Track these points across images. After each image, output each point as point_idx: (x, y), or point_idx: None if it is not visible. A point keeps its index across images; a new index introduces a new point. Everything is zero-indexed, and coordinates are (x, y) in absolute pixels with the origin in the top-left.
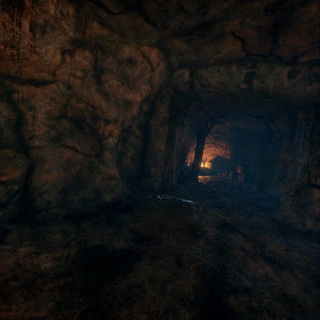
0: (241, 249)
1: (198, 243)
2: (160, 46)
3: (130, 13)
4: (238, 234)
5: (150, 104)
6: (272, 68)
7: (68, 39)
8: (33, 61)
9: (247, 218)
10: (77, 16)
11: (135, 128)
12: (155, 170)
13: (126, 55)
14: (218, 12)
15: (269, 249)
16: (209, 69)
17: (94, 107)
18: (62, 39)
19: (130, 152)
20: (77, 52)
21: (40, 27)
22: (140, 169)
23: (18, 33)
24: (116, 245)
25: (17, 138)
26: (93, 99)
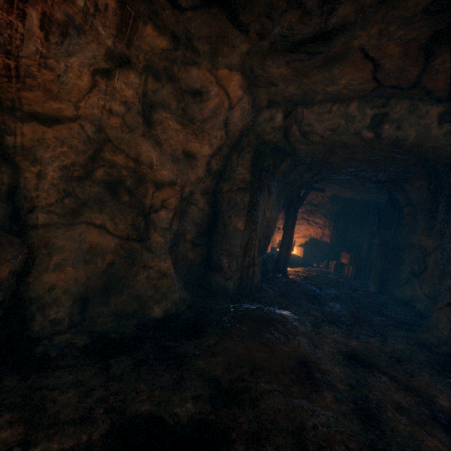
0: (396, 408)
1: (323, 398)
2: (245, 71)
3: (209, 9)
4: (380, 375)
5: (222, 160)
6: (413, 108)
7: (103, 51)
8: (43, 82)
9: (381, 341)
10: (121, 13)
11: (199, 196)
12: (228, 262)
13: (192, 83)
14: (353, 11)
15: (442, 405)
16: (314, 108)
17: (139, 162)
18: (93, 50)
19: (190, 232)
20: (116, 74)
21: (59, 25)
22: (205, 260)
23: (19, 31)
24: (180, 411)
25: (9, 210)
26: (139, 148)
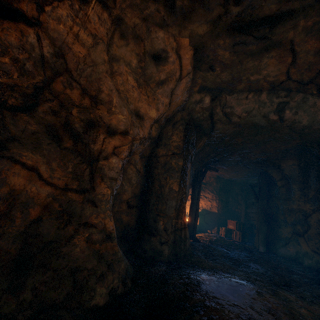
0: None
1: None
2: (197, 49)
3: None
4: None
5: (158, 129)
6: (306, 99)
7: None
8: None
9: None
10: None
11: (138, 157)
12: (164, 223)
13: (157, 44)
14: None
15: None
16: (234, 95)
17: (97, 100)
18: None
19: (126, 192)
20: (92, 3)
21: None
22: (137, 223)
23: None
24: None
25: None
26: (100, 84)
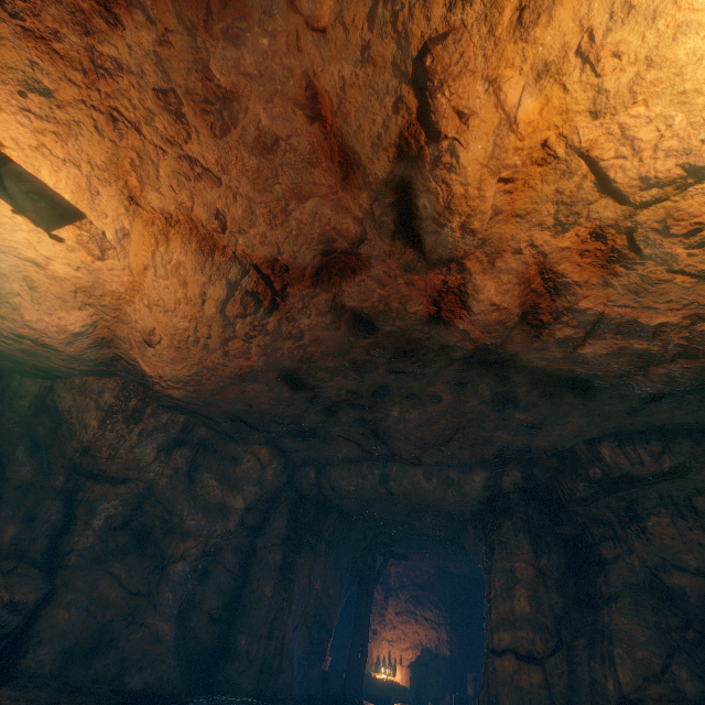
0: None
1: None
2: (272, 444)
3: (234, 423)
4: None
5: (260, 514)
6: (405, 469)
7: (170, 439)
8: (126, 460)
9: None
10: (187, 422)
11: (230, 553)
12: (247, 643)
13: (231, 453)
14: (313, 424)
15: None
16: (338, 468)
17: (173, 513)
18: (164, 439)
19: (209, 600)
20: (175, 450)
21: (148, 432)
22: (222, 645)
23: (126, 437)
24: None
25: (49, 553)
26: (175, 501)
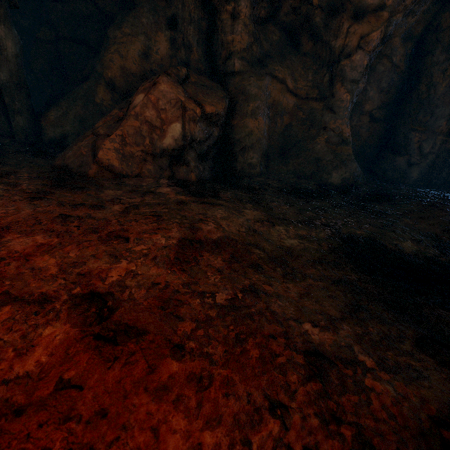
0: None
1: None
2: None
3: None
4: None
5: None
6: None
7: None
8: None
9: None
10: None
11: (398, 42)
12: (420, 141)
13: None
14: None
15: None
16: None
17: None
18: None
19: (370, 101)
20: None
21: None
22: (380, 141)
23: None
24: (400, 245)
25: (208, 62)
26: None
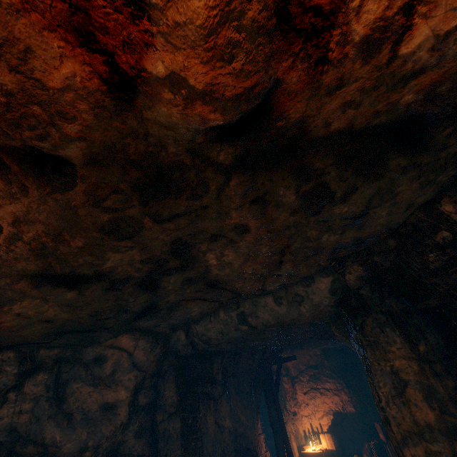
0: None
1: None
2: (129, 330)
3: (65, 335)
4: None
5: (152, 390)
6: (256, 302)
7: (12, 377)
8: None
9: None
10: (20, 354)
11: (133, 440)
12: None
13: (91, 356)
14: (142, 304)
15: None
16: (201, 322)
17: (46, 445)
18: (4, 380)
19: None
20: (26, 382)
21: None
22: None
23: None
24: None
25: None
26: (43, 433)
